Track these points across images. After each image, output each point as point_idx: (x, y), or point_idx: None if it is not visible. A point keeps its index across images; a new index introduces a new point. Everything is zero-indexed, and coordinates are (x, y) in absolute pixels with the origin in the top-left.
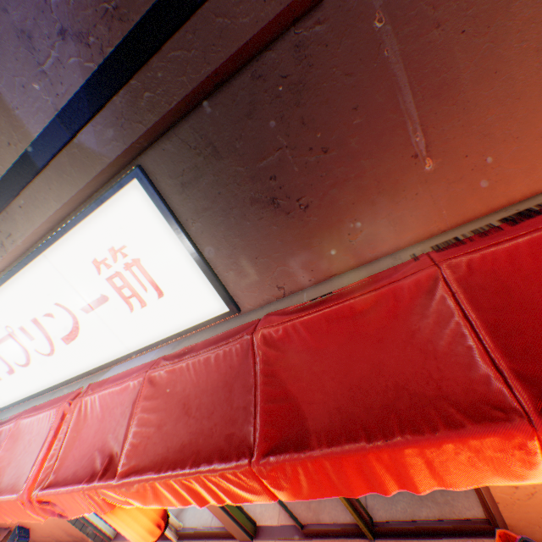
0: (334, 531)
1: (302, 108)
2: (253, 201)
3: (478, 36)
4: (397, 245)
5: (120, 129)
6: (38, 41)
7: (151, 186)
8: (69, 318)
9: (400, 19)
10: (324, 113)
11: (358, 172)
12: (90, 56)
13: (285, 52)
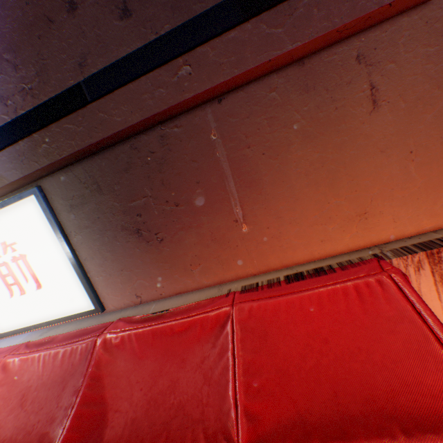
0: None
1: (163, 174)
2: (124, 228)
3: (273, 159)
4: (225, 278)
5: (21, 163)
6: None
7: (45, 202)
8: None
9: (227, 137)
10: (178, 181)
11: (199, 223)
12: (7, 111)
13: (154, 138)
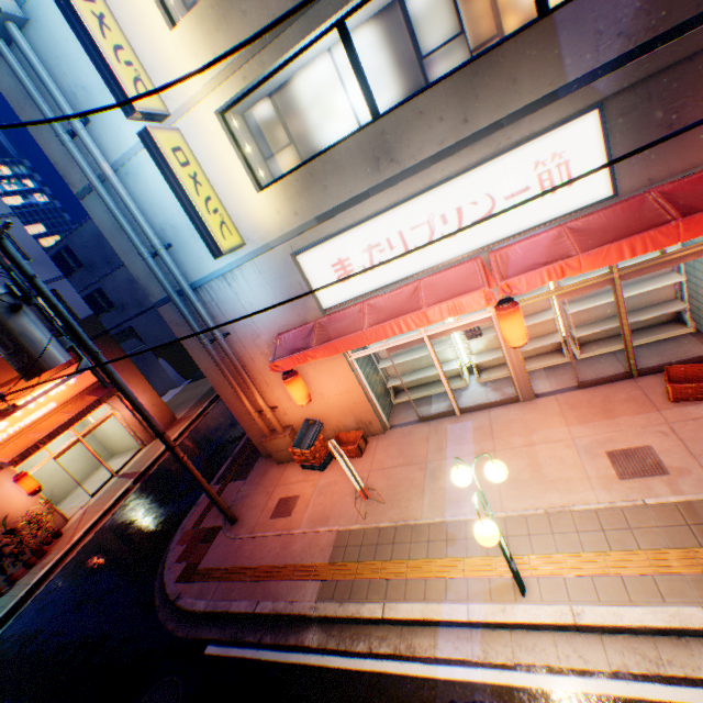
0: (604, 381)
1: None
2: (657, 126)
3: None
4: None
5: (621, 82)
6: (602, 37)
7: (602, 115)
8: (488, 205)
9: None
10: None
11: None
12: (626, 46)
13: None
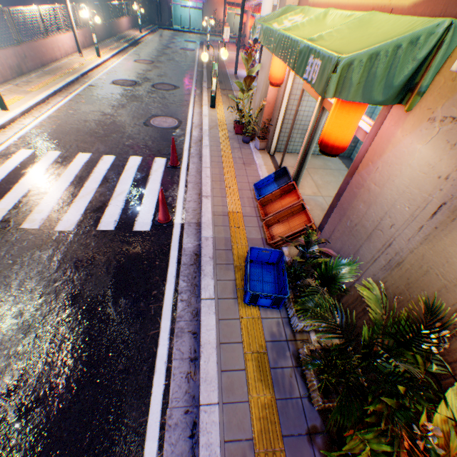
0: None
1: None
2: None
3: None
4: None
5: None
6: None
7: None
8: None
9: None
10: None
11: None
12: None
13: None
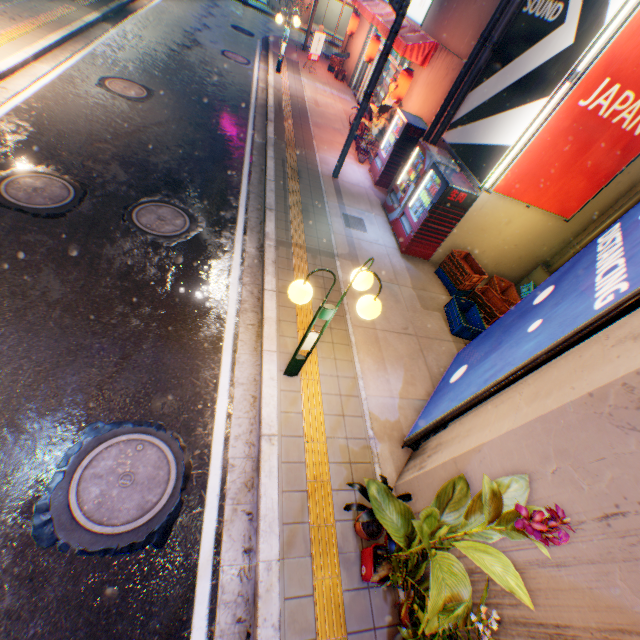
0: None
1: None
2: (440, 3)
3: (460, 5)
4: (433, 38)
5: None
6: None
7: None
8: None
9: None
10: None
11: (444, 15)
12: None
13: None
